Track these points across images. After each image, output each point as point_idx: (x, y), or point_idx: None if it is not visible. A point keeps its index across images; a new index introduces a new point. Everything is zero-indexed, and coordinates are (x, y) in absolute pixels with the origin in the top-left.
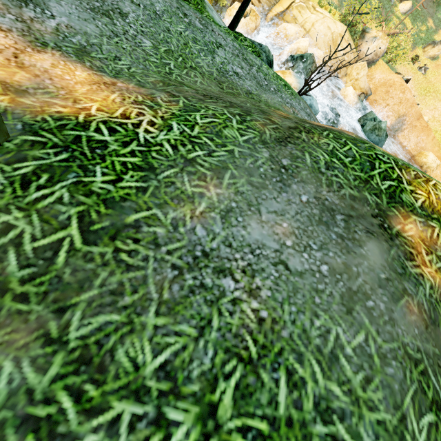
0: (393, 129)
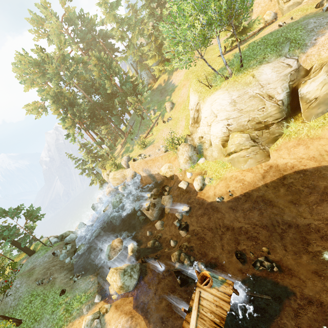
0: (149, 173)
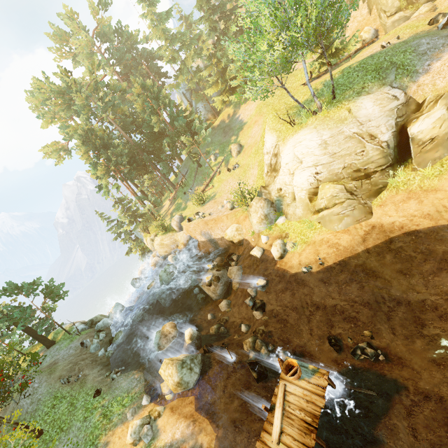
0: (209, 238)
